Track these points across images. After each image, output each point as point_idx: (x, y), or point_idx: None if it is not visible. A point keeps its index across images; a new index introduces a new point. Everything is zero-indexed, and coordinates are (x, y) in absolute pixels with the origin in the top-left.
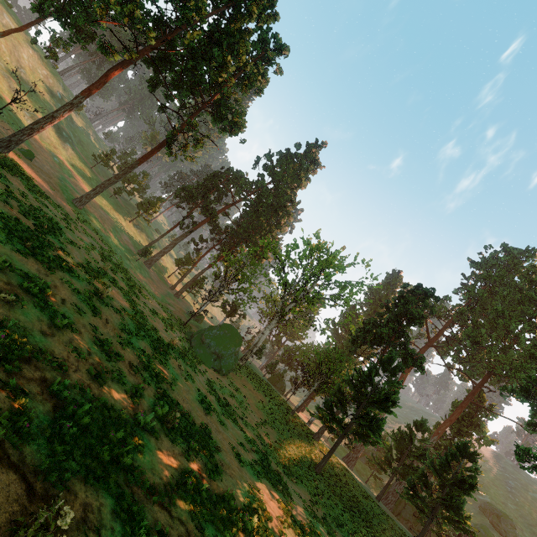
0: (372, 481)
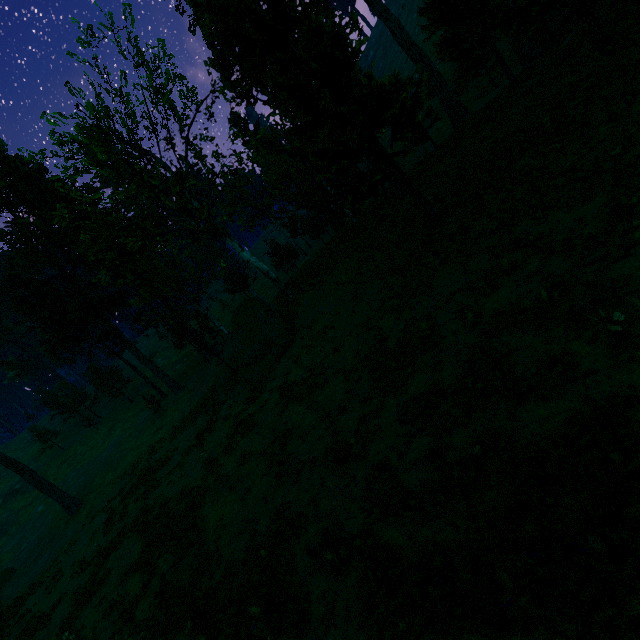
0: (499, 71)
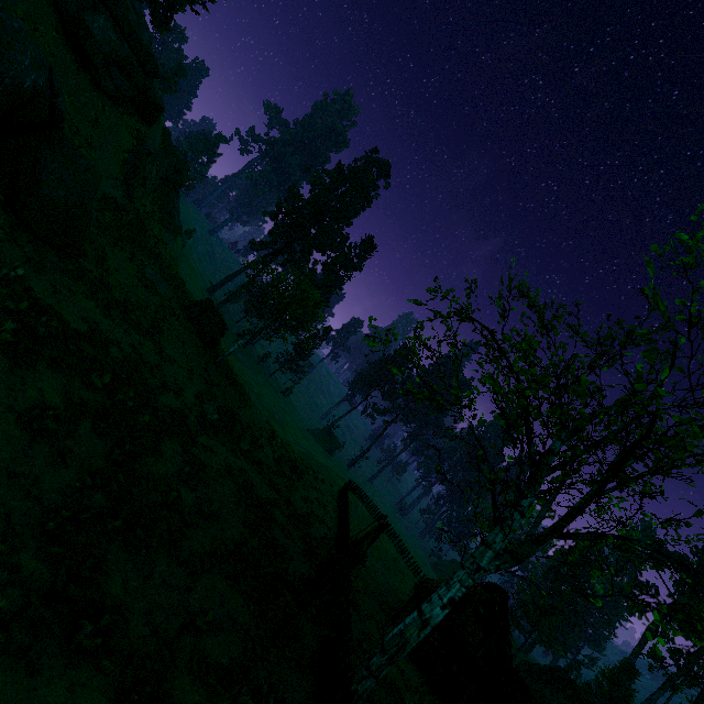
0: None
